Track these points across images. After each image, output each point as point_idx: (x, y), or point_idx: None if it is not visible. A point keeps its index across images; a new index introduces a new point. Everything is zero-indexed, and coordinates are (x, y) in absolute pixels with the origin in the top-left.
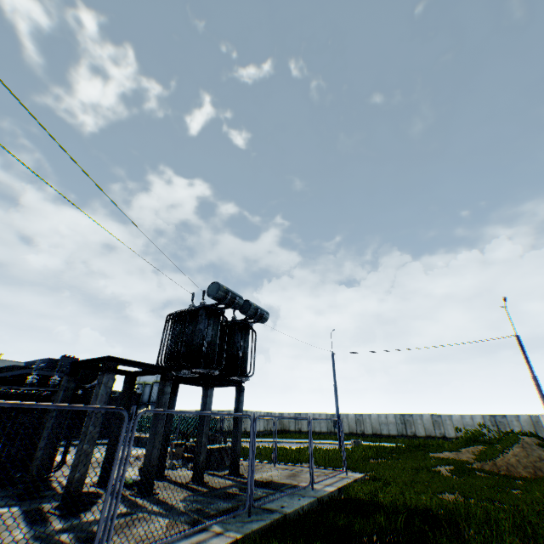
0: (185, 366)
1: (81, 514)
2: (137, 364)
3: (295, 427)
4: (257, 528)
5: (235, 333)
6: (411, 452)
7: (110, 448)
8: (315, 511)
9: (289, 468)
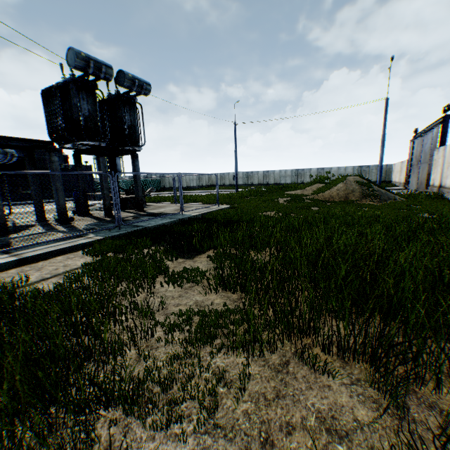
0: (74, 140)
1: (10, 235)
2: (12, 139)
3: (220, 183)
4: (118, 234)
5: (119, 108)
6: (277, 192)
7: (35, 201)
8: (167, 225)
9: (184, 206)
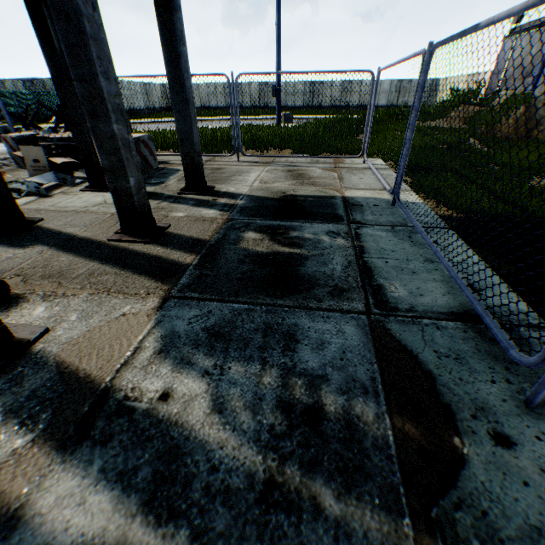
0: None
1: None
2: None
3: None
4: None
5: None
6: (386, 124)
7: None
8: None
9: (268, 163)
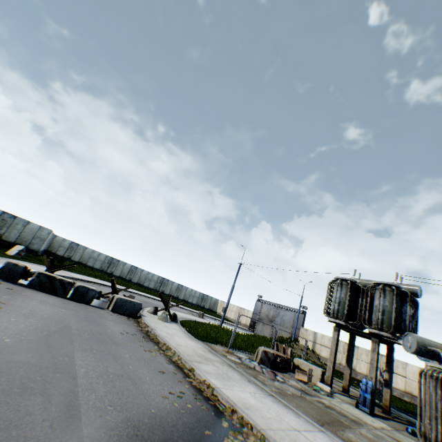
0: None
1: None
2: None
3: (65, 254)
4: None
5: None
6: None
7: None
8: None
9: None
